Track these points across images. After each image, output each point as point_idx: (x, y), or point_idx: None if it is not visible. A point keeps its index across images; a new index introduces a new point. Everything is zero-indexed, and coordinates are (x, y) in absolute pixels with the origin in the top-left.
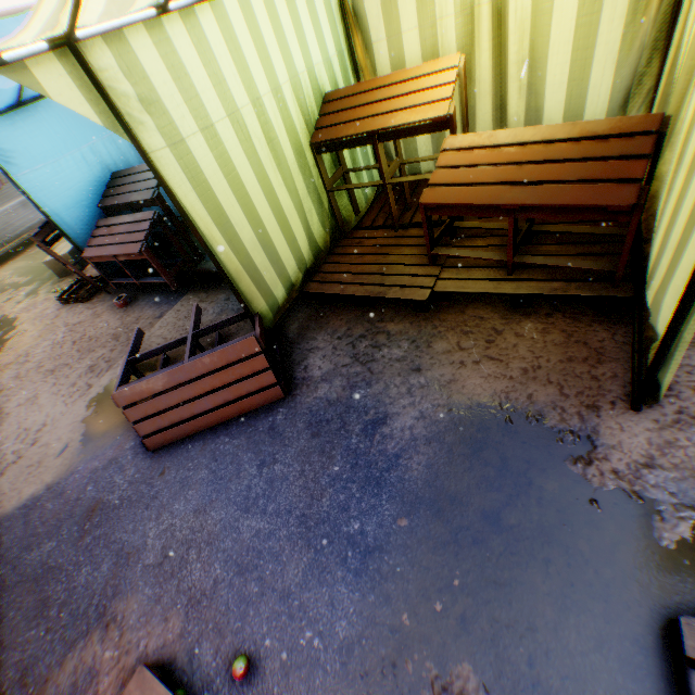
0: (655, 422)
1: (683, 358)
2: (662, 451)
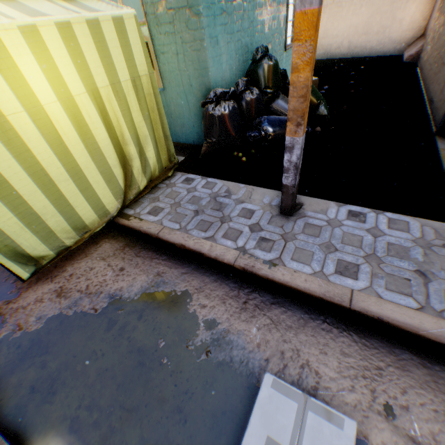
0: (49, 290)
1: (92, 264)
2: (37, 302)
